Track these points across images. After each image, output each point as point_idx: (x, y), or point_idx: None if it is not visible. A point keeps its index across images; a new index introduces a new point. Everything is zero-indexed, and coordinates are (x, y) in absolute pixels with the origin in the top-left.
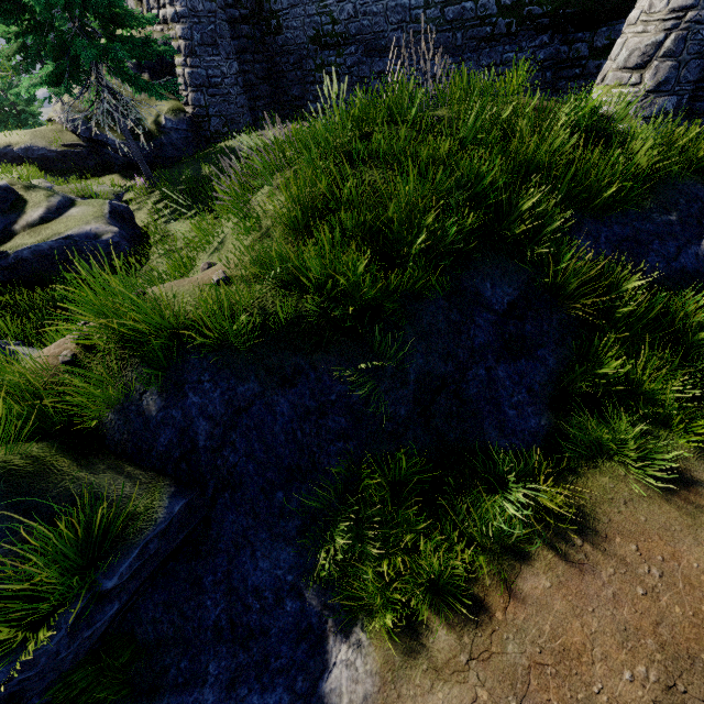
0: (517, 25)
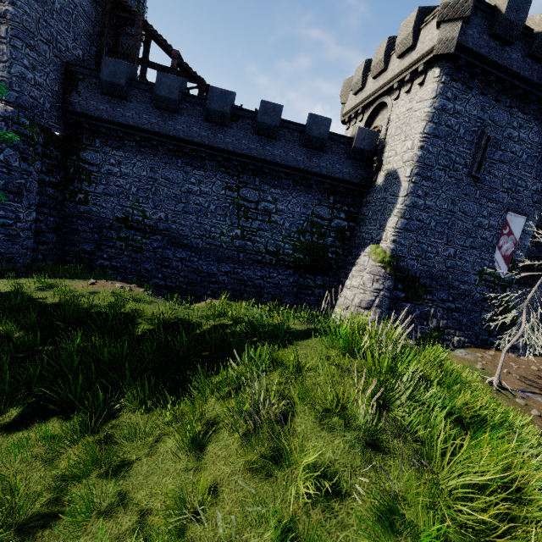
0: (276, 261)
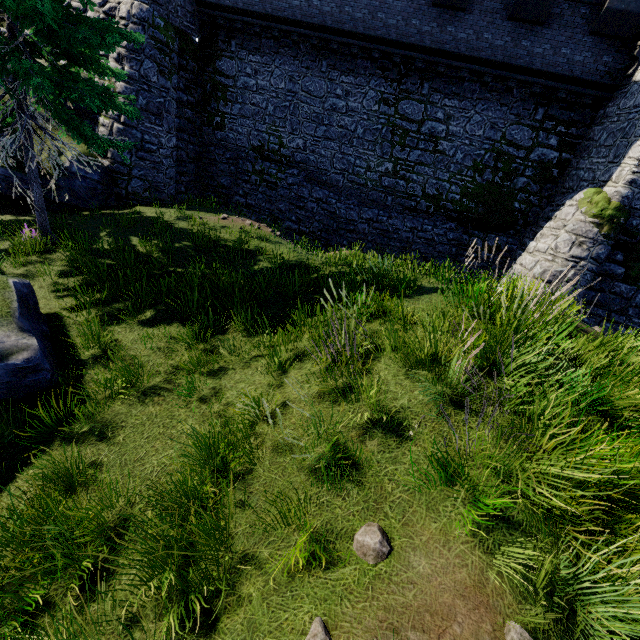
0: (434, 209)
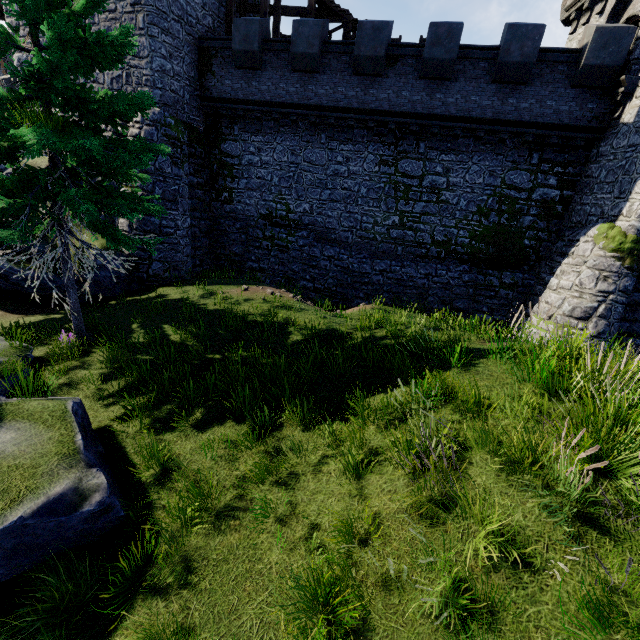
0: (445, 254)
